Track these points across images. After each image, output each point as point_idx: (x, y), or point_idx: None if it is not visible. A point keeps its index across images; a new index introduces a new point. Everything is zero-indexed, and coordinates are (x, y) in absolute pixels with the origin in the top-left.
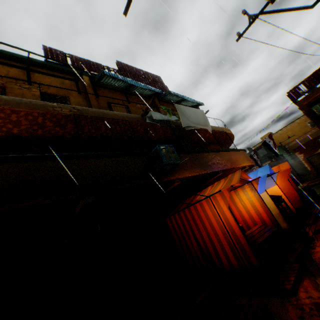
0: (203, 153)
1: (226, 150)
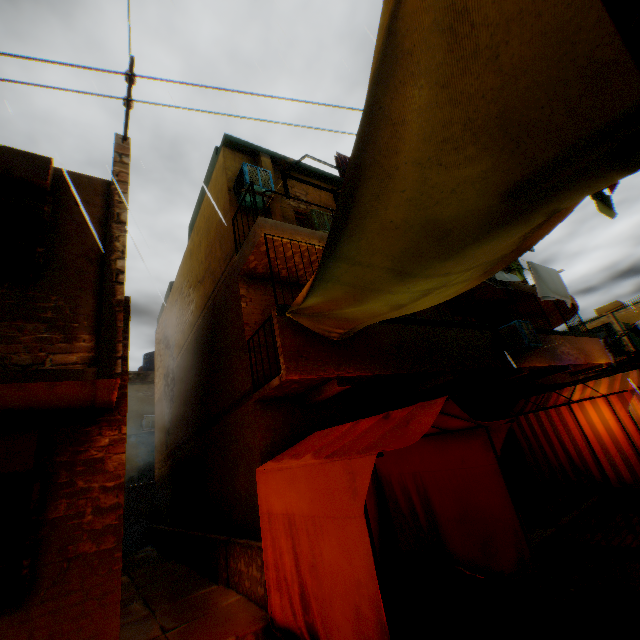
0: (548, 335)
1: (574, 333)
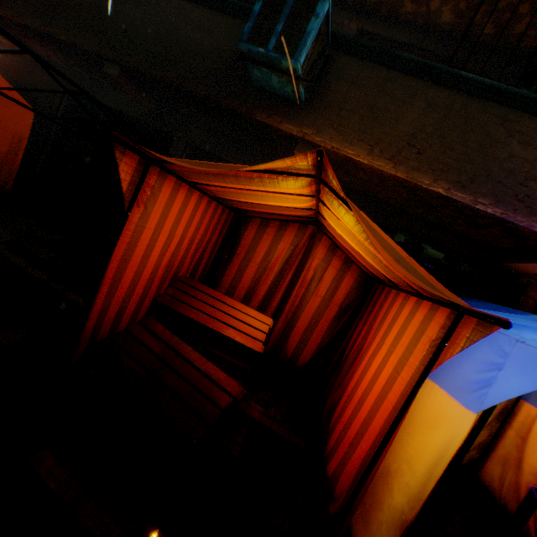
0: None
1: None
